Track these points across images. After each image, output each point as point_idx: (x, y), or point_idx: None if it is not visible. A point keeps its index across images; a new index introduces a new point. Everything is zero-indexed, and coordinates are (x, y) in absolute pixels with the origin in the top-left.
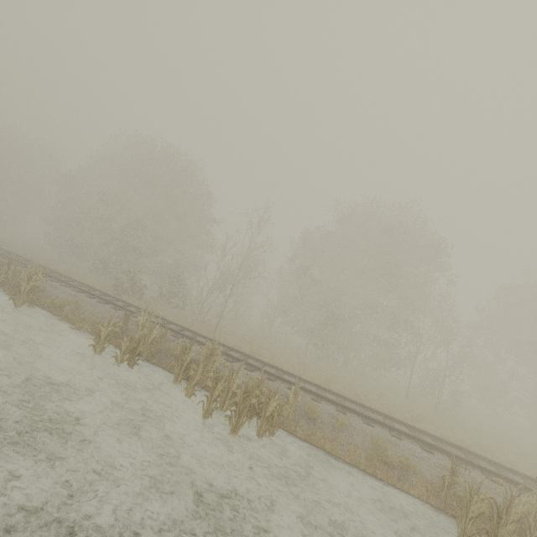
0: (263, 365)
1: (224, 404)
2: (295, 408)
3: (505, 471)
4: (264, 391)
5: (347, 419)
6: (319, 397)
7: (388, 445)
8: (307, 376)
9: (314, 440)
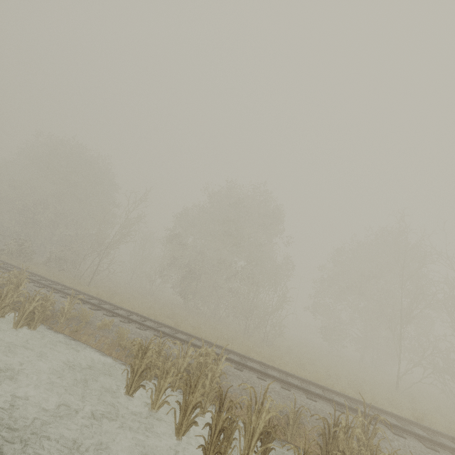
0: (89, 298)
1: (4, 311)
2: (75, 316)
3: (246, 360)
4: (25, 293)
5: (112, 321)
6: (114, 314)
7: (125, 332)
8: (143, 312)
9: (75, 335)
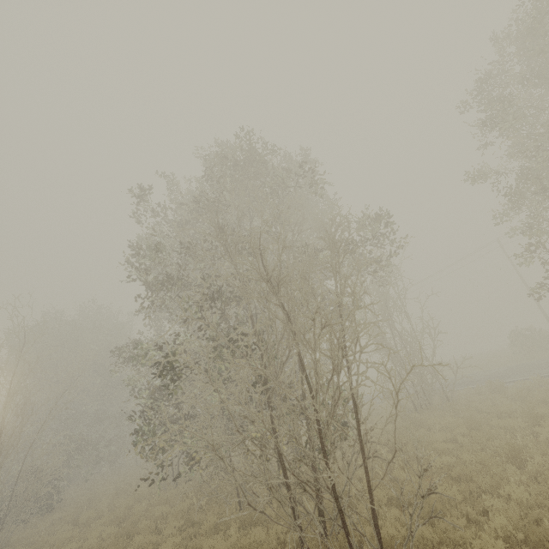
0: None
1: None
2: None
3: None
4: None
5: None
6: None
7: None
8: None
9: None
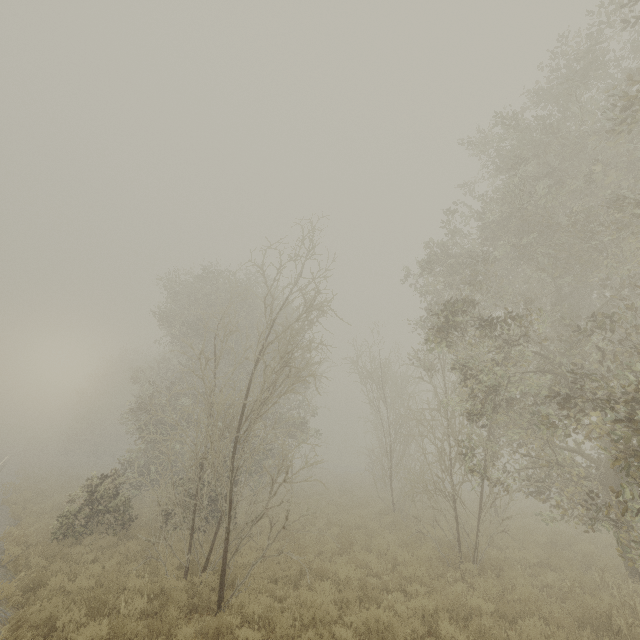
0: None
1: None
2: None
3: None
4: None
5: None
6: None
7: None
8: None
9: None
